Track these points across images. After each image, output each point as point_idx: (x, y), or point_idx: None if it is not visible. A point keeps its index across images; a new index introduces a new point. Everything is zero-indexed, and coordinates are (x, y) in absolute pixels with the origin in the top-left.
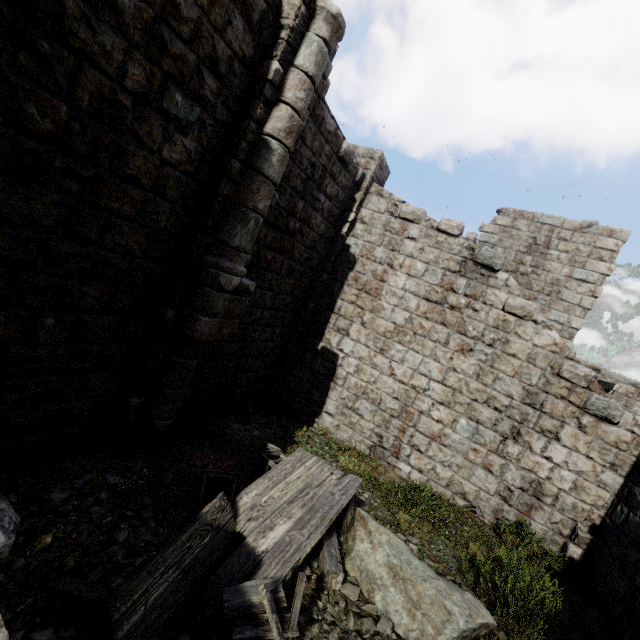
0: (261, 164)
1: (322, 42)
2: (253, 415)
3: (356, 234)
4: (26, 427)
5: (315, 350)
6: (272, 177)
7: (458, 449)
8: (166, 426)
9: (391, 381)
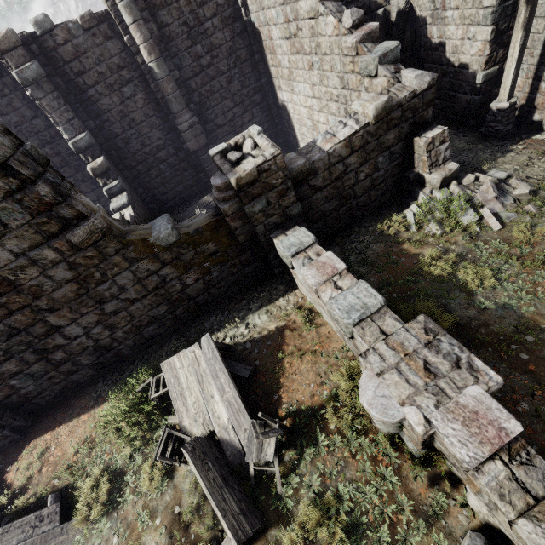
0: (156, 77)
1: (122, 3)
2: None
3: (251, 10)
4: (182, 191)
5: (280, 107)
6: (162, 77)
7: None
8: None
9: (302, 109)
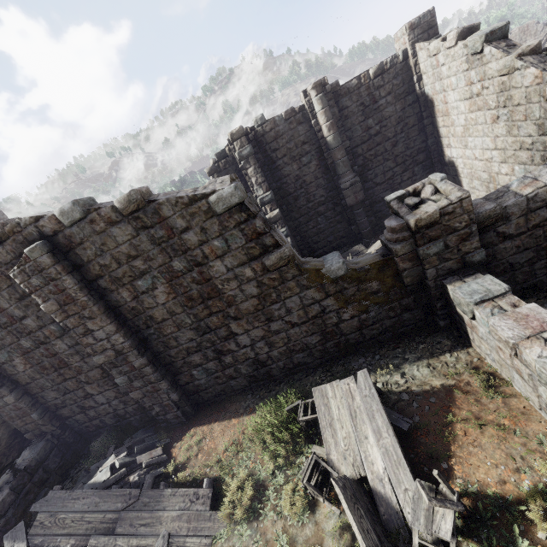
0: (330, 147)
1: (316, 98)
2: None
3: (425, 84)
4: (332, 241)
5: (446, 164)
6: (335, 147)
7: None
8: (366, 231)
9: (477, 163)
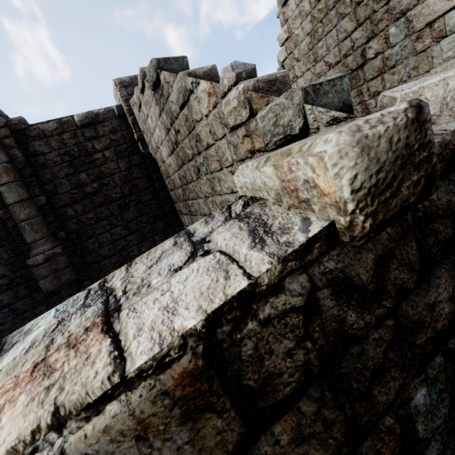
0: (6, 202)
1: None
2: None
3: (147, 143)
4: None
5: None
6: (14, 201)
7: None
8: None
9: None
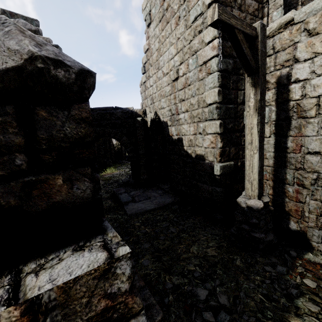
0: None
1: None
2: None
3: None
4: None
5: None
6: None
7: None
8: None
9: None
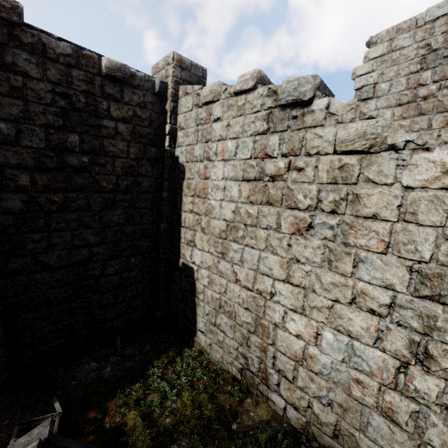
0: None
1: None
2: (127, 345)
3: (179, 143)
4: None
5: (178, 268)
6: None
7: (333, 379)
8: None
9: (237, 289)
